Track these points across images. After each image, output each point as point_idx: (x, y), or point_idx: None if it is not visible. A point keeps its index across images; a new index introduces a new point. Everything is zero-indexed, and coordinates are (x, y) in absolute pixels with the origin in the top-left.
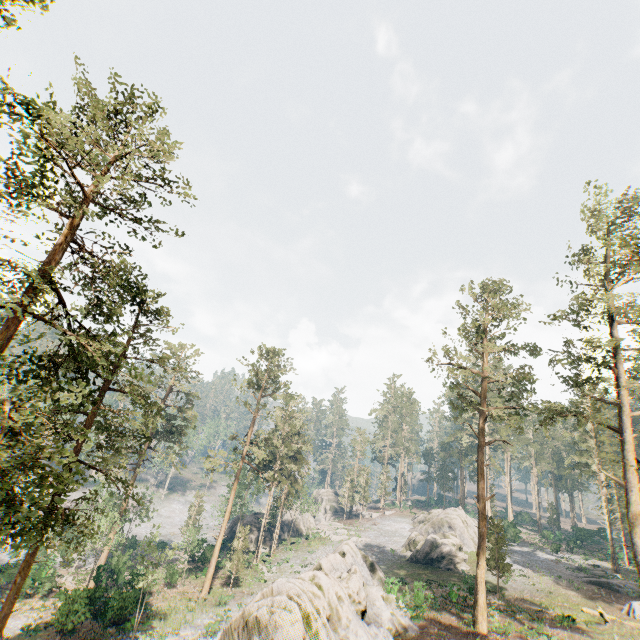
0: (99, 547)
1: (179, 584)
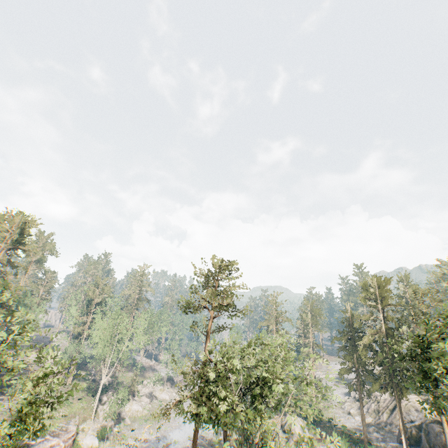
0: None
1: None
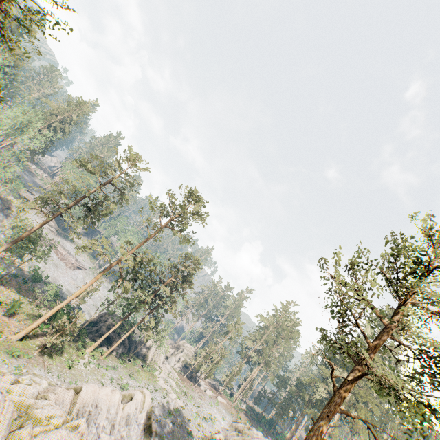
0: (22, 266)
1: (17, 318)
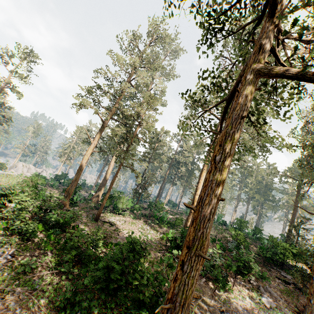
0: None
1: None
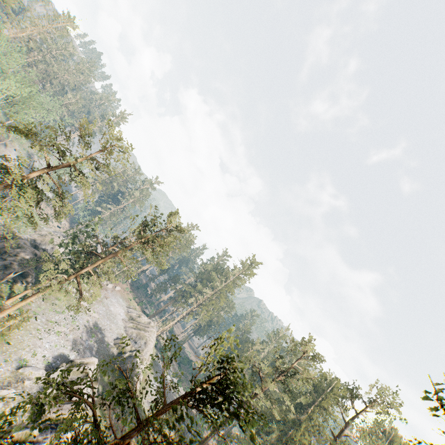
0: None
1: None
